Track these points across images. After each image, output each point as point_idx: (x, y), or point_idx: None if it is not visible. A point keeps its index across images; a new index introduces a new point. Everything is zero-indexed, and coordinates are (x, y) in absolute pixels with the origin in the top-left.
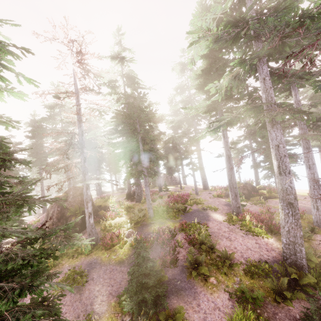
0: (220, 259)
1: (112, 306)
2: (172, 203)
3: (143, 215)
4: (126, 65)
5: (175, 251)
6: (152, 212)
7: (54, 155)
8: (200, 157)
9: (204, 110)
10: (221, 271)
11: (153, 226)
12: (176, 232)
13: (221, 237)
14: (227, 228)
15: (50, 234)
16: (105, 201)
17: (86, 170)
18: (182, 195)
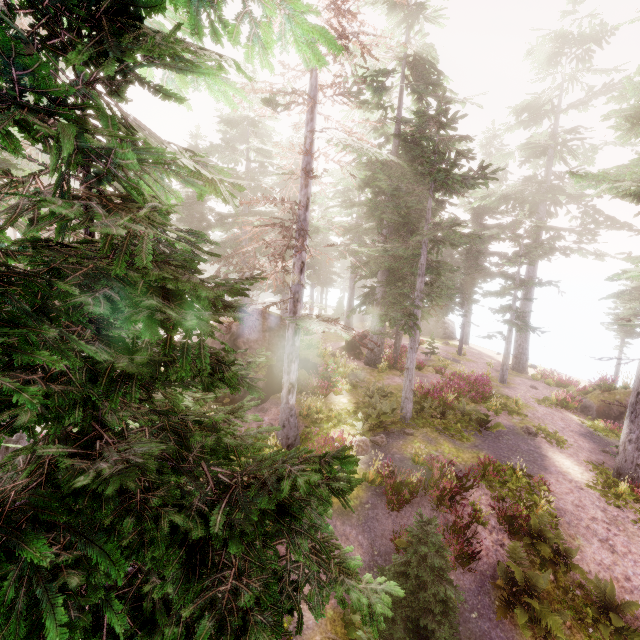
0: (586, 595)
1: (328, 619)
2: (452, 395)
3: (391, 412)
4: (419, 30)
5: (466, 529)
6: (410, 408)
7: (224, 229)
8: (529, 296)
9: (635, 188)
10: (589, 631)
11: (410, 443)
12: (473, 483)
13: (587, 534)
14: (601, 513)
15: (277, 530)
16: (306, 348)
17: (300, 291)
18: (474, 380)
